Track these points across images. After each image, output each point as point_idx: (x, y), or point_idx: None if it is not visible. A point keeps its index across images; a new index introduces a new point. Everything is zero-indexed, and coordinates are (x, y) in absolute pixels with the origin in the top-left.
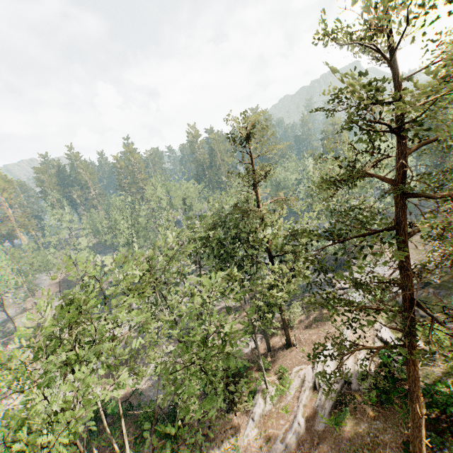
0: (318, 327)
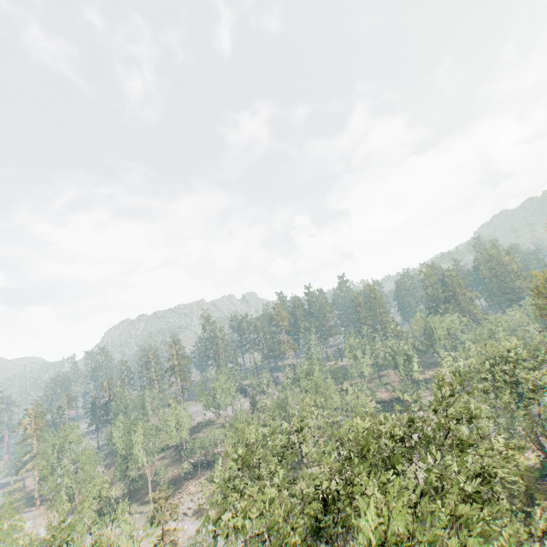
0: None
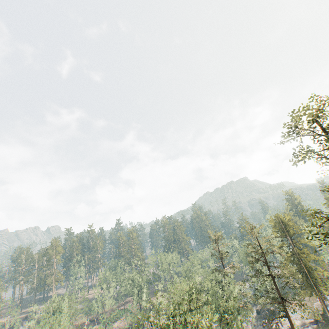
0: None
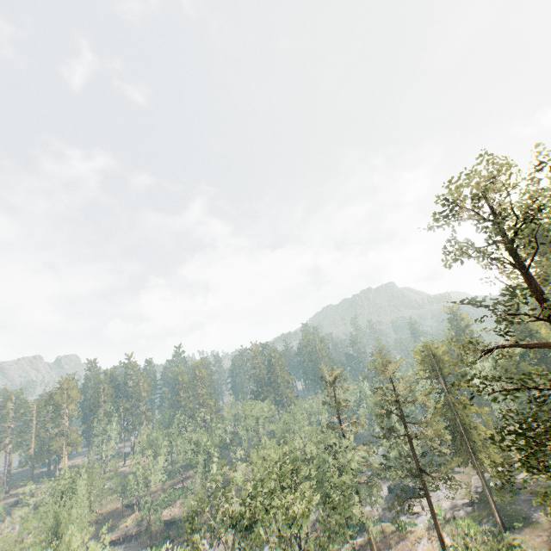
0: (397, 546)
